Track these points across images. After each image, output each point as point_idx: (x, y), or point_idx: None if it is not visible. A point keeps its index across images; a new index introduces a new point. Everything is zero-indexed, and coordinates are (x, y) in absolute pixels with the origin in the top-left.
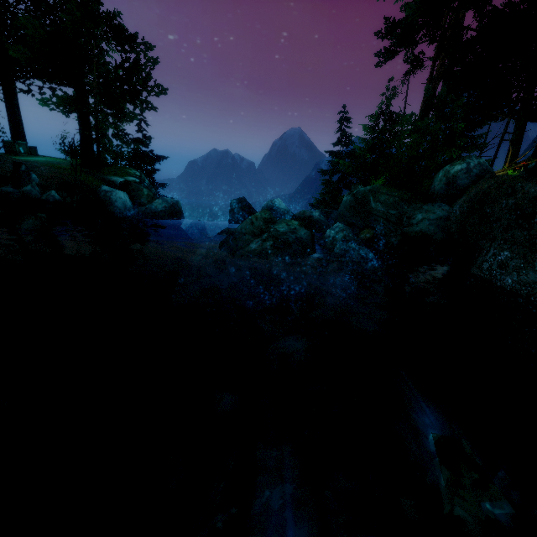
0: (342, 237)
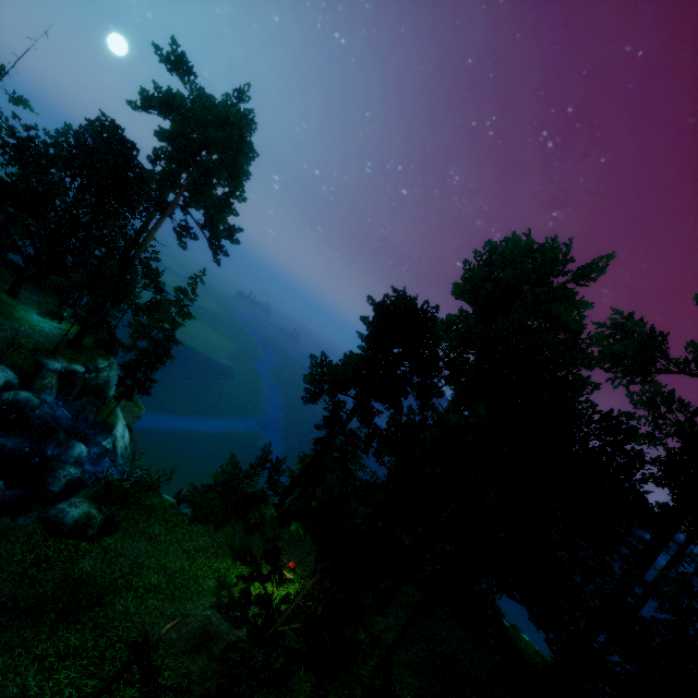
0: None
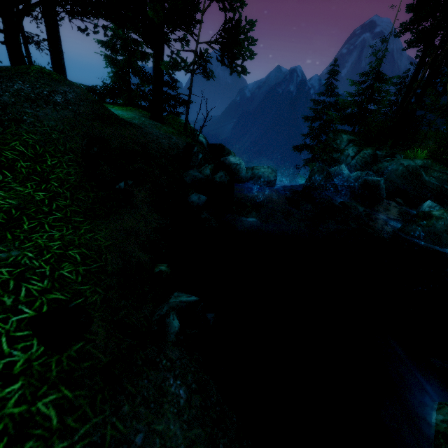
0: None
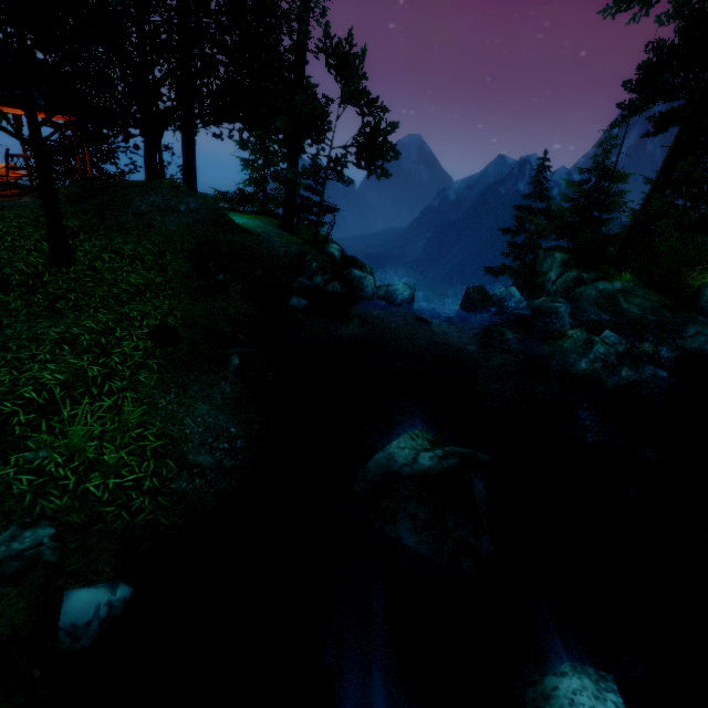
0: (625, 349)
